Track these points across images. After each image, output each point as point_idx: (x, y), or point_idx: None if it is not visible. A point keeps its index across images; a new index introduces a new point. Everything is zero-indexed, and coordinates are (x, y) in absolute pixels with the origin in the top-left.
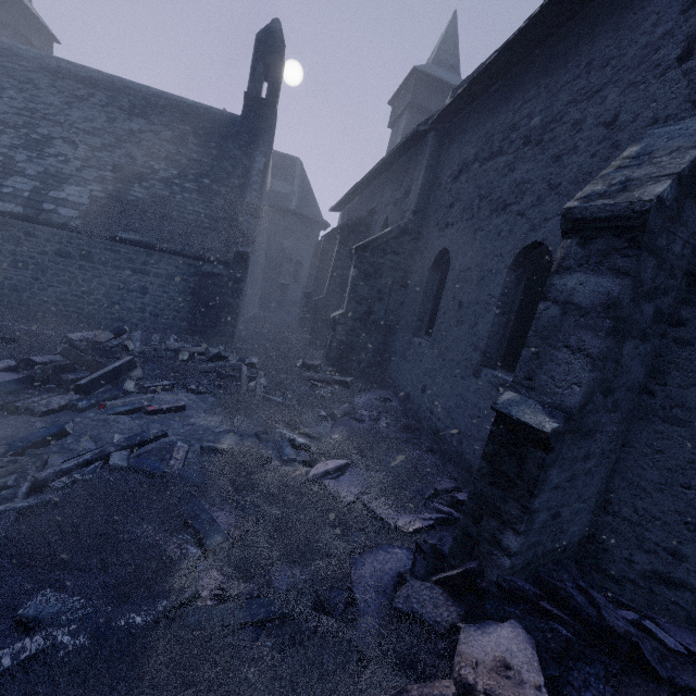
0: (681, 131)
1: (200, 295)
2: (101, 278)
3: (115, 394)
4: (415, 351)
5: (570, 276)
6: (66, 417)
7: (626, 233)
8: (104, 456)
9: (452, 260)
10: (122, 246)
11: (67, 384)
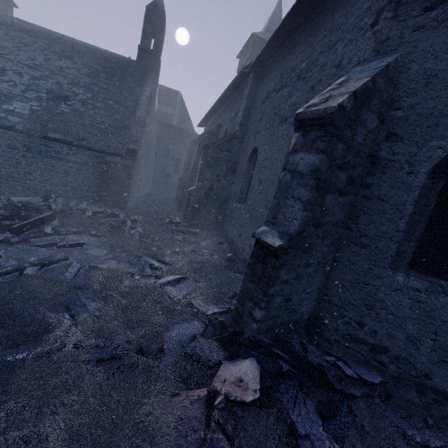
0: (367, 68)
1: (104, 176)
2: (38, 164)
3: (38, 234)
4: (237, 212)
5: (297, 155)
6: (2, 247)
7: (324, 127)
8: (21, 269)
9: (259, 154)
10: (51, 142)
11: (5, 227)
